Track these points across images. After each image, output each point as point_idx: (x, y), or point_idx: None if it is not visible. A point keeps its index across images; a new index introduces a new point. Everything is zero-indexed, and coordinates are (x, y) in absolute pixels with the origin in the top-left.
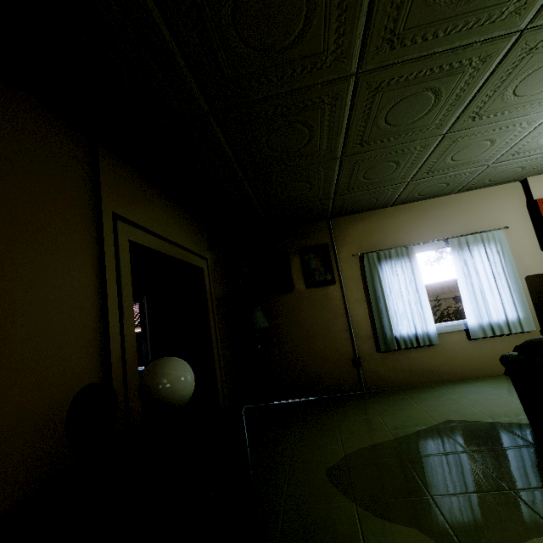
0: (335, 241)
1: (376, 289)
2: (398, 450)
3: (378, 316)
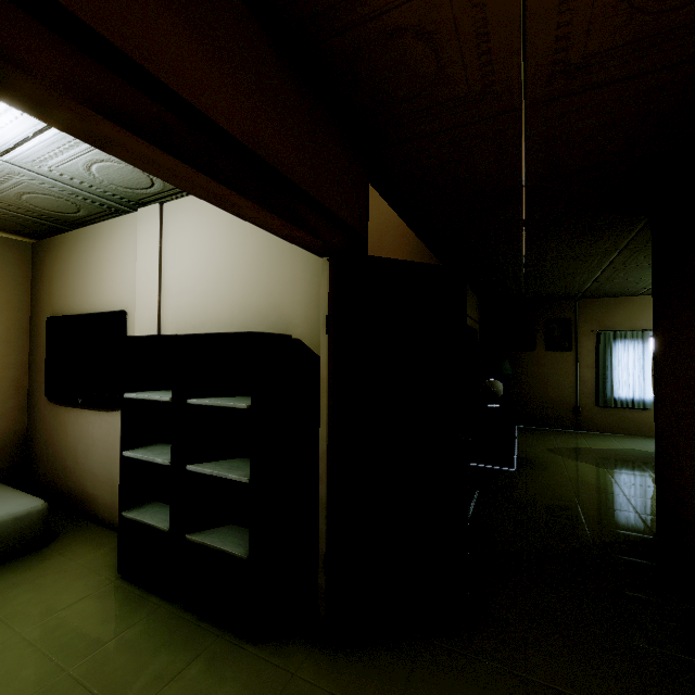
0: (578, 318)
1: (606, 360)
2: (591, 451)
3: (603, 380)
